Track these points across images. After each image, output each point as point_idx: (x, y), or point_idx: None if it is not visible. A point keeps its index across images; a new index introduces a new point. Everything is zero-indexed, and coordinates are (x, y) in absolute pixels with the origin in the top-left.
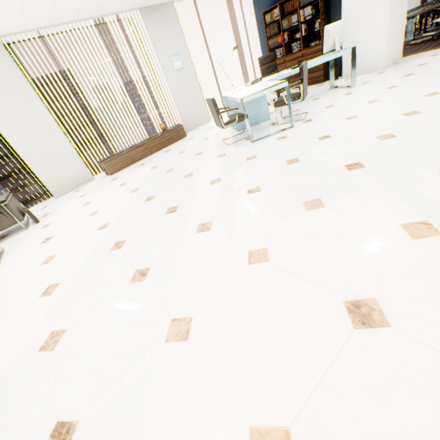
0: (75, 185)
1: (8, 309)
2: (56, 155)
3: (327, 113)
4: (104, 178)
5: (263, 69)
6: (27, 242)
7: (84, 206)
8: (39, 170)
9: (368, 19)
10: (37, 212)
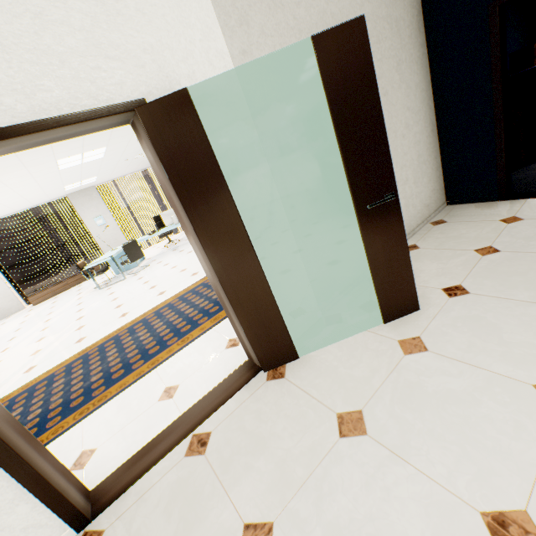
0: (9, 313)
1: None
2: None
3: (148, 270)
4: (30, 308)
5: (158, 224)
6: None
7: None
8: None
9: None
10: None
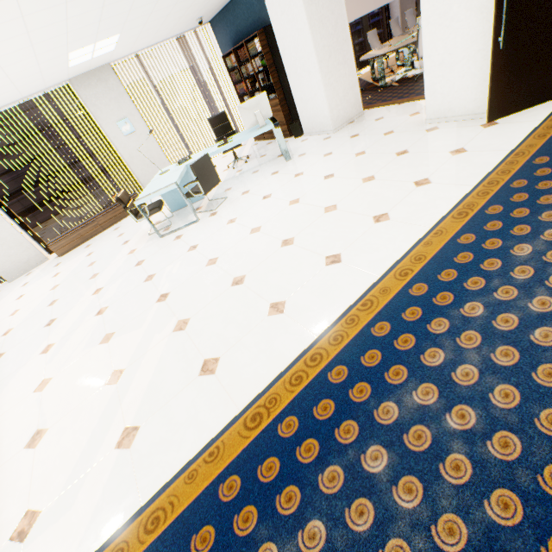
0: (28, 267)
1: None
2: (1, 241)
3: (232, 205)
4: (54, 260)
5: (216, 131)
6: None
7: (16, 301)
8: None
9: (307, 80)
10: None
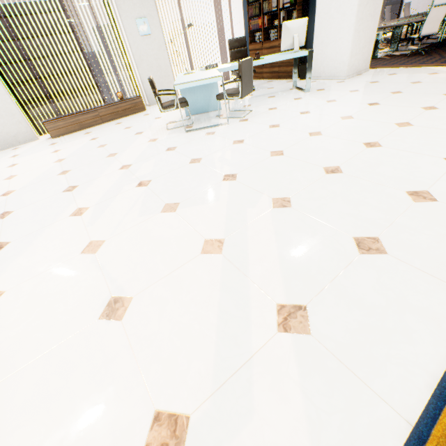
0: (15, 142)
1: None
2: None
3: (264, 116)
4: (46, 140)
5: (232, 53)
6: None
7: (8, 168)
8: None
9: (337, 22)
10: None
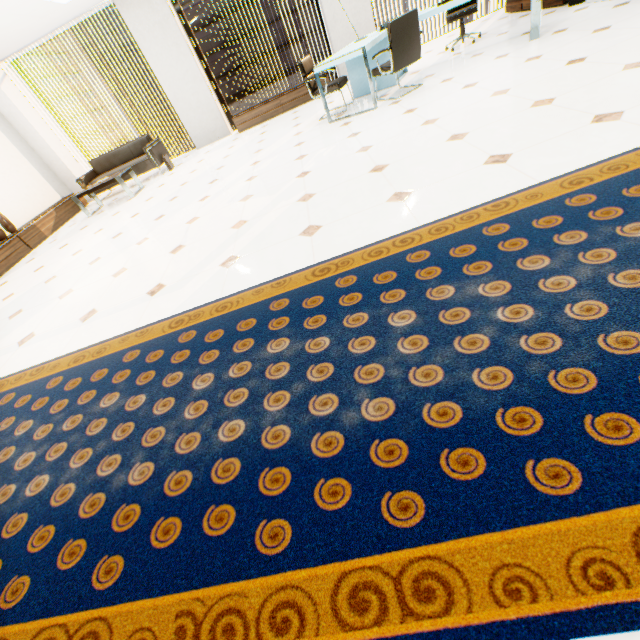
0: (214, 138)
1: (119, 220)
2: (198, 104)
3: (421, 95)
4: (234, 135)
5: None
6: (155, 184)
7: (197, 163)
8: (185, 118)
9: None
10: (179, 161)
